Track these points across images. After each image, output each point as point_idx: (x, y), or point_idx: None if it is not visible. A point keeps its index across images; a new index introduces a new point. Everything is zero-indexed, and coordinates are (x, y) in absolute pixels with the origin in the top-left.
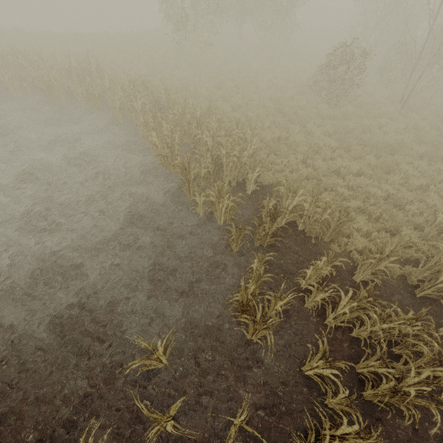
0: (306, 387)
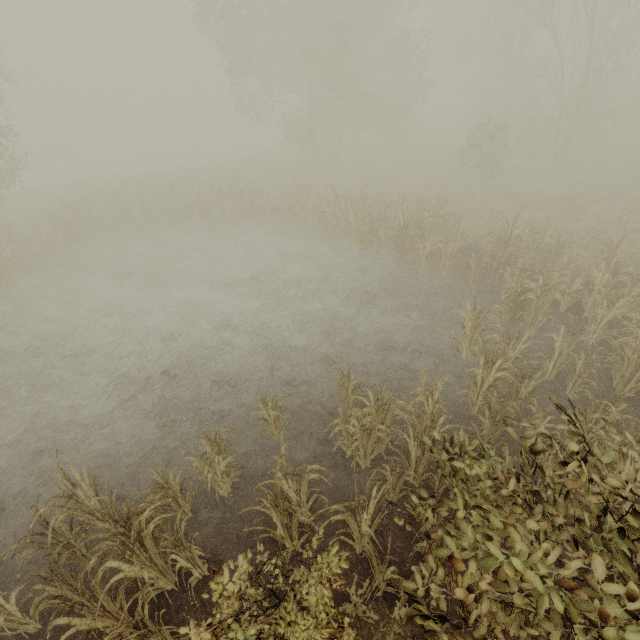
0: (595, 353)
